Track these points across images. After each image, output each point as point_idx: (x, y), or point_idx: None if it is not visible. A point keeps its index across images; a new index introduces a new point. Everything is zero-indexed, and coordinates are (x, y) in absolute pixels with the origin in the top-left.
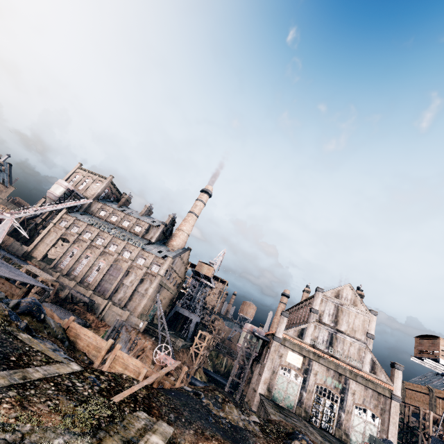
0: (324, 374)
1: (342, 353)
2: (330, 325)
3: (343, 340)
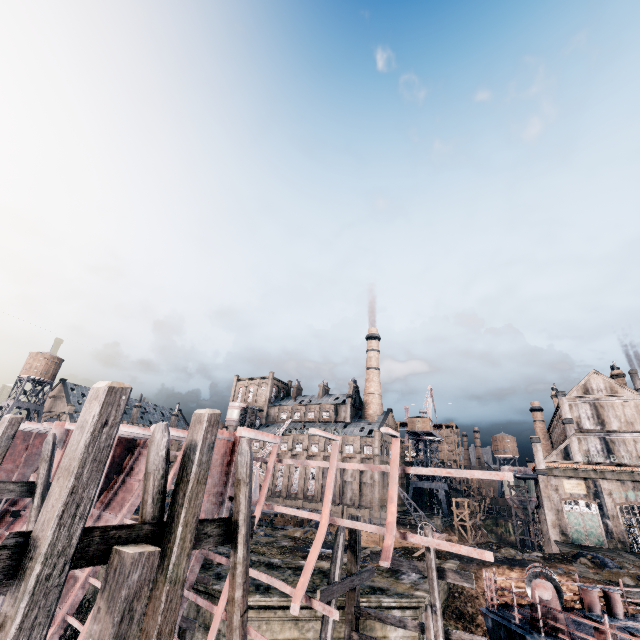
0: (620, 490)
1: (629, 456)
2: (596, 430)
3: (622, 440)
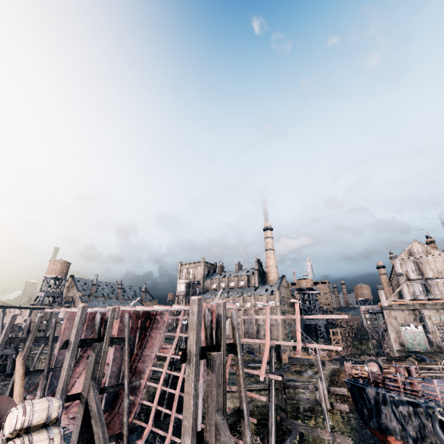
0: (436, 315)
1: (440, 293)
2: (418, 278)
3: (435, 283)
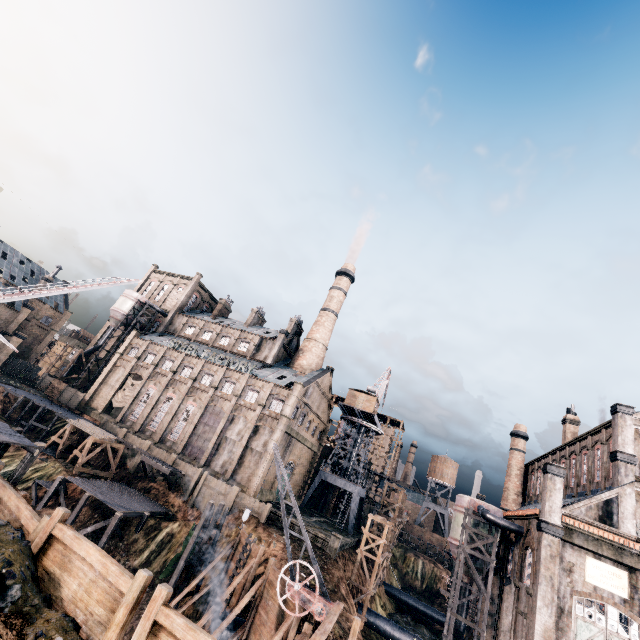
0: None
1: None
2: None
3: None
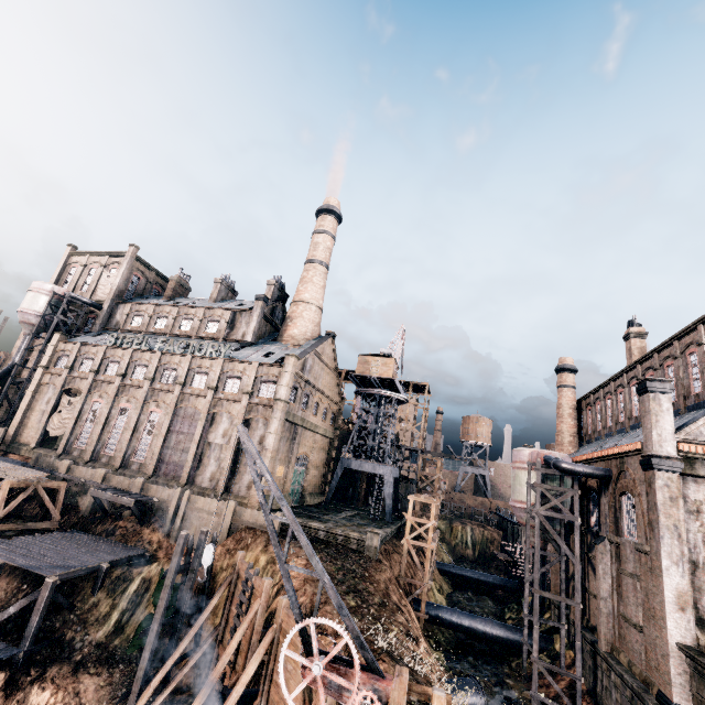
0: None
1: None
2: None
3: None
